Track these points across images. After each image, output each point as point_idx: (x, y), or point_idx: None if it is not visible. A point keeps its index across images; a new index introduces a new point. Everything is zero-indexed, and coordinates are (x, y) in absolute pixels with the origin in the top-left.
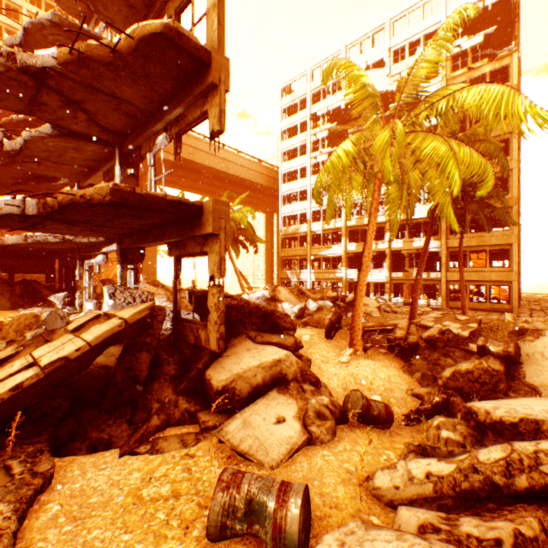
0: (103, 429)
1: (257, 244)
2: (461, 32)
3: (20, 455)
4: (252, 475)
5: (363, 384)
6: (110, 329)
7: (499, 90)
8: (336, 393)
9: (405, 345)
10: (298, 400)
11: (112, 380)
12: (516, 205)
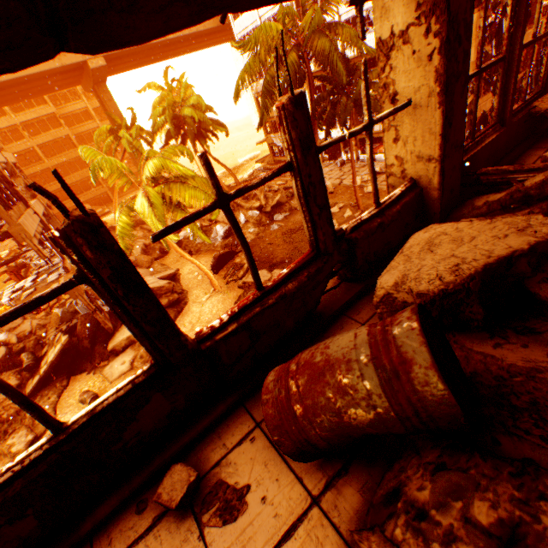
0: (84, 366)
1: (225, 126)
2: None
3: (59, 381)
4: (88, 393)
5: (200, 319)
6: (59, 349)
7: (147, 205)
8: (184, 327)
9: (276, 261)
10: (136, 351)
11: (81, 350)
12: (476, 14)
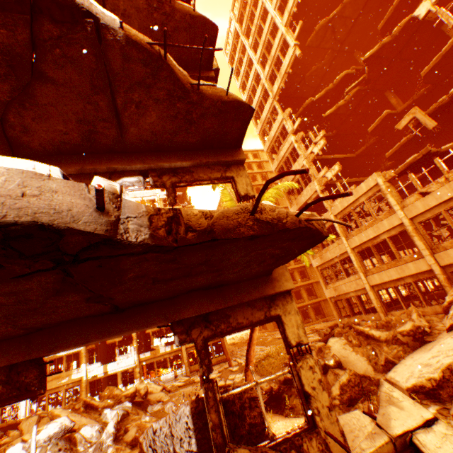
0: None
1: None
2: (162, 189)
3: None
4: None
5: None
6: None
7: None
8: None
9: None
10: None
11: None
12: None
